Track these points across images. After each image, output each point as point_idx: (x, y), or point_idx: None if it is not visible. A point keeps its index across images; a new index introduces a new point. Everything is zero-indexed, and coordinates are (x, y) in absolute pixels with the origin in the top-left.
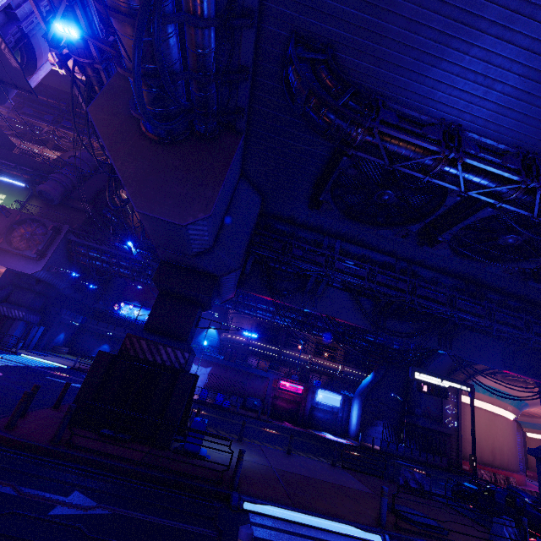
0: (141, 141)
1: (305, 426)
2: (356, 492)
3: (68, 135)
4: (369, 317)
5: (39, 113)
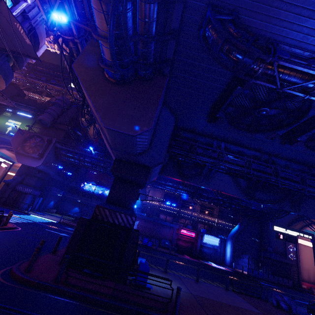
0: (105, 83)
1: (197, 257)
2: (250, 313)
3: (54, 88)
4: (244, 191)
5: (38, 76)
